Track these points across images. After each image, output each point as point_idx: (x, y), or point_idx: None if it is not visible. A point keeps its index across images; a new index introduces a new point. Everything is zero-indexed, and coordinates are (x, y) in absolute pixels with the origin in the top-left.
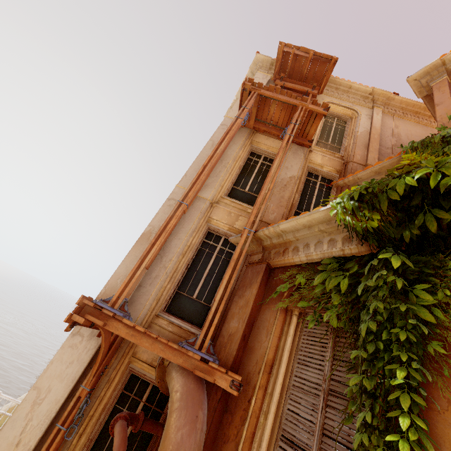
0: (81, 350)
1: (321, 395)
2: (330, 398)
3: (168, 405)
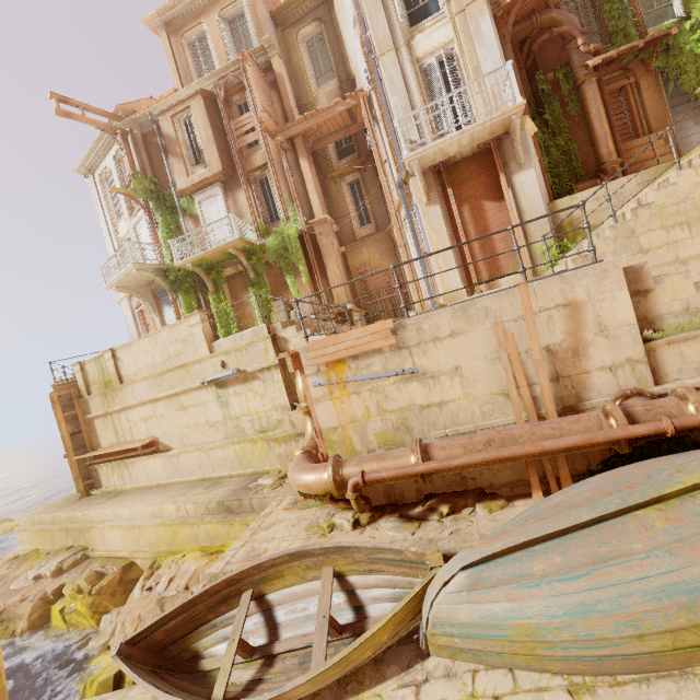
0: (495, 27)
1: (580, 8)
2: (582, 7)
3: (560, 20)
